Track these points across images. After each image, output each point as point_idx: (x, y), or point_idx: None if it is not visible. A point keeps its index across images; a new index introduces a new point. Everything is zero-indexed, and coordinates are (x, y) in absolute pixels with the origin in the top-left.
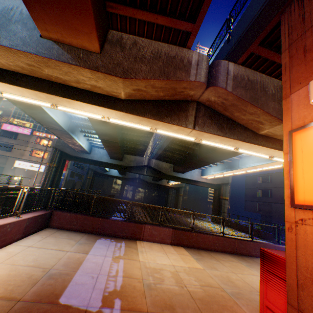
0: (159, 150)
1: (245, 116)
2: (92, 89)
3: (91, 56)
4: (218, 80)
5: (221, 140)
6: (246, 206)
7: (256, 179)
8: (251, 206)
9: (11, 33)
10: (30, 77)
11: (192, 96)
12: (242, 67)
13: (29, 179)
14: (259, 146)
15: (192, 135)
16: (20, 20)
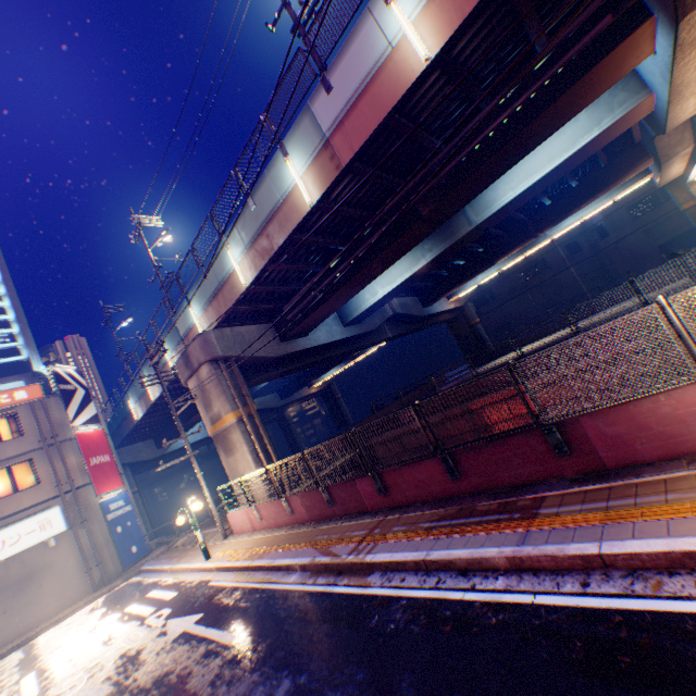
0: None
1: None
2: None
3: None
4: None
5: None
6: None
7: None
8: None
9: None
10: None
11: None
12: None
13: (20, 598)
14: None
15: None
16: None
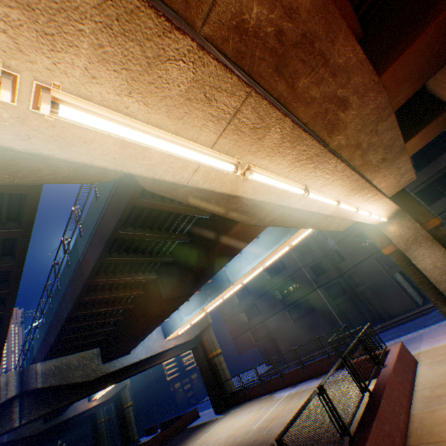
0: (52, 330)
1: (320, 85)
2: None
3: None
4: None
5: (295, 159)
6: (239, 347)
7: (232, 299)
8: (245, 342)
9: None
10: None
11: None
12: None
13: None
14: (343, 170)
15: (231, 142)
16: None
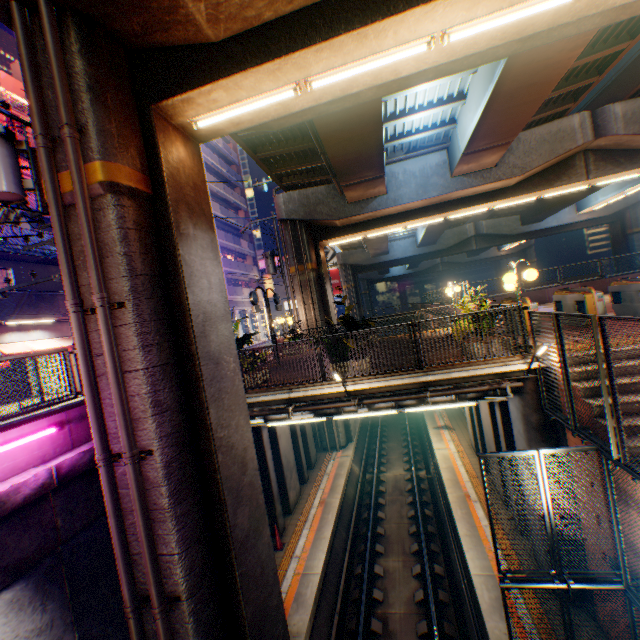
0: None
1: None
2: (482, 192)
3: (490, 173)
4: (605, 130)
5: (620, 175)
6: None
7: None
8: None
9: (433, 186)
10: (432, 206)
11: (577, 151)
12: (629, 101)
13: None
14: None
15: (583, 184)
16: (432, 174)
